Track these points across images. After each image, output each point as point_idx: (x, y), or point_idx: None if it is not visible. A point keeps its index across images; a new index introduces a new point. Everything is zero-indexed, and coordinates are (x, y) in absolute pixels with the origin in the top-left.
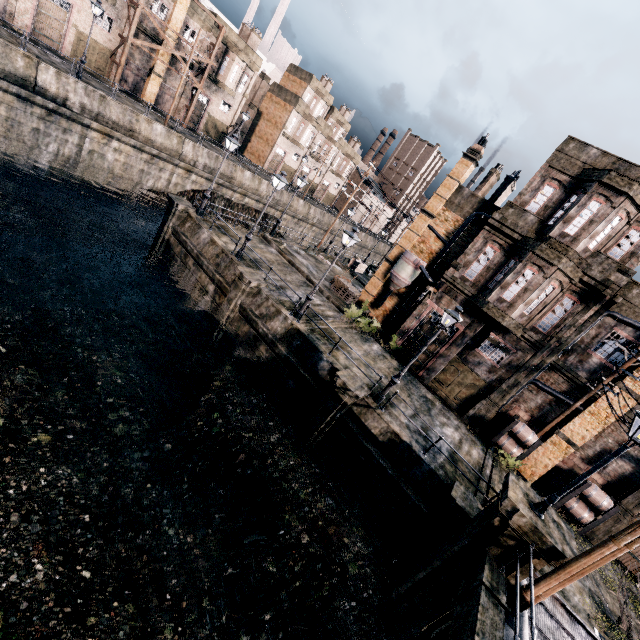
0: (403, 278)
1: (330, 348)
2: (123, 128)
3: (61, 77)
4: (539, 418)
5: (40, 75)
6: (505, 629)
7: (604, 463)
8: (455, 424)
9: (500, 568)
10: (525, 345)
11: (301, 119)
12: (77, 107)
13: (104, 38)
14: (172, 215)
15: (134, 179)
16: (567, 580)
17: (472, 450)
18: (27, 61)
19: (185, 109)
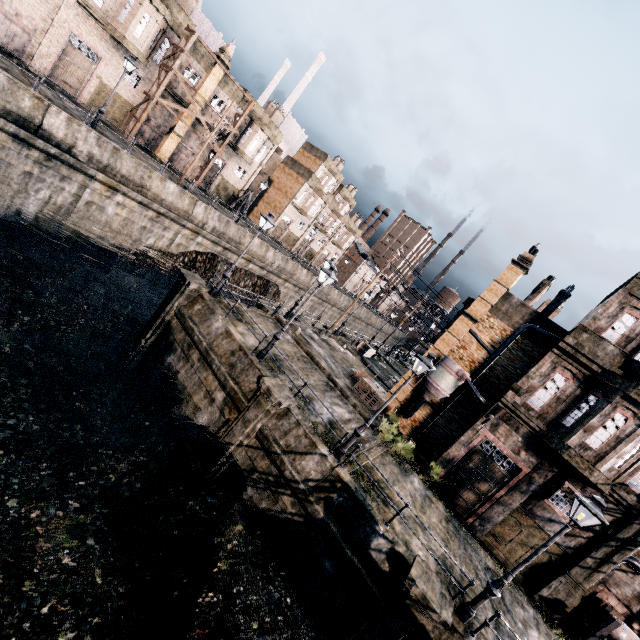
0: (443, 389)
1: (380, 505)
2: (132, 183)
3: (72, 123)
4: (639, 613)
5: (48, 118)
6: None
7: None
8: (532, 616)
9: None
10: (614, 506)
11: (311, 192)
12: (84, 156)
13: (128, 93)
14: (180, 293)
15: (133, 235)
16: None
17: None
18: (36, 102)
19: (199, 169)
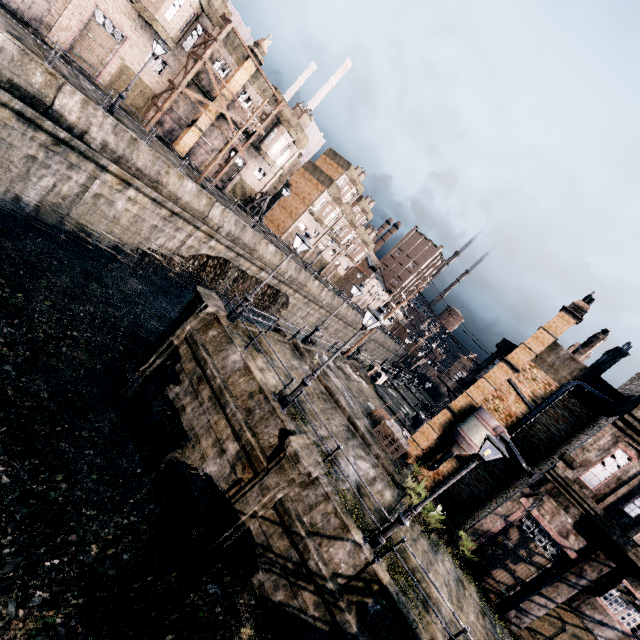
0: (476, 445)
1: (422, 613)
2: (147, 177)
3: (88, 106)
4: None
5: (60, 98)
6: None
7: None
8: None
9: None
10: None
11: (330, 201)
12: (97, 143)
13: (151, 79)
14: (193, 316)
15: (142, 234)
16: None
17: None
18: (48, 78)
19: (217, 167)
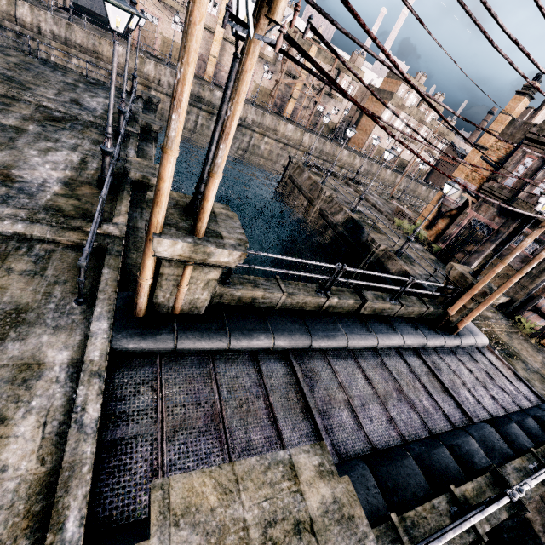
0: (452, 199)
1: (373, 231)
2: (271, 130)
3: (245, 107)
4: None
5: None
6: (430, 326)
7: (518, 232)
8: None
9: (440, 305)
10: None
11: (395, 110)
12: (250, 121)
13: (267, 84)
14: (289, 167)
15: (273, 160)
16: (481, 305)
17: (486, 312)
18: None
19: (308, 117)
